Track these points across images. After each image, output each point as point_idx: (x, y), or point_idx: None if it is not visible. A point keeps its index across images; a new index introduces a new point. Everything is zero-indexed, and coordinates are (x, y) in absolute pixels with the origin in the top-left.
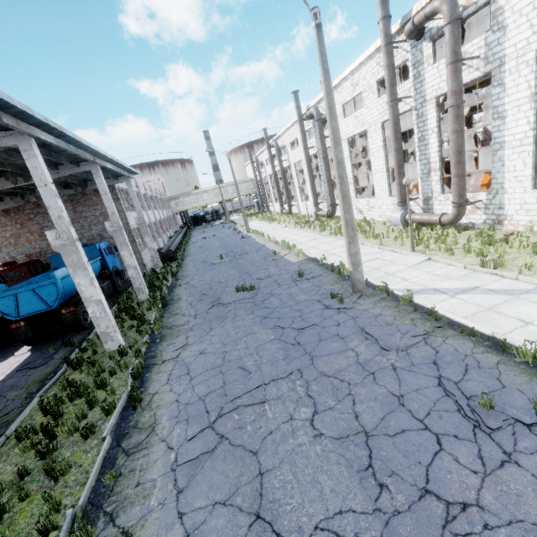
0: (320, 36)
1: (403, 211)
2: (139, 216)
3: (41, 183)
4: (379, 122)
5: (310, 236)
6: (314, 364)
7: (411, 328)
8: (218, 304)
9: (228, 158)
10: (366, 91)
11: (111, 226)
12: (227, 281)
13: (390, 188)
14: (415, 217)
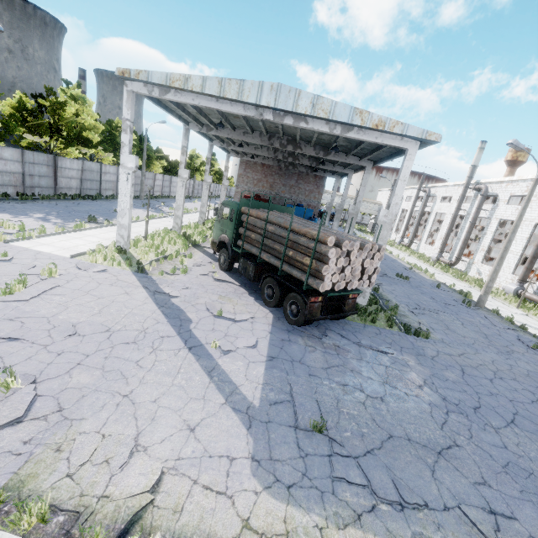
0: (536, 184)
1: (518, 286)
2: (330, 203)
3: (363, 185)
4: (534, 222)
5: (434, 270)
6: (458, 315)
7: (508, 326)
8: (387, 277)
9: (392, 187)
10: (536, 197)
11: (338, 206)
12: (383, 268)
13: (516, 268)
14: (526, 294)
